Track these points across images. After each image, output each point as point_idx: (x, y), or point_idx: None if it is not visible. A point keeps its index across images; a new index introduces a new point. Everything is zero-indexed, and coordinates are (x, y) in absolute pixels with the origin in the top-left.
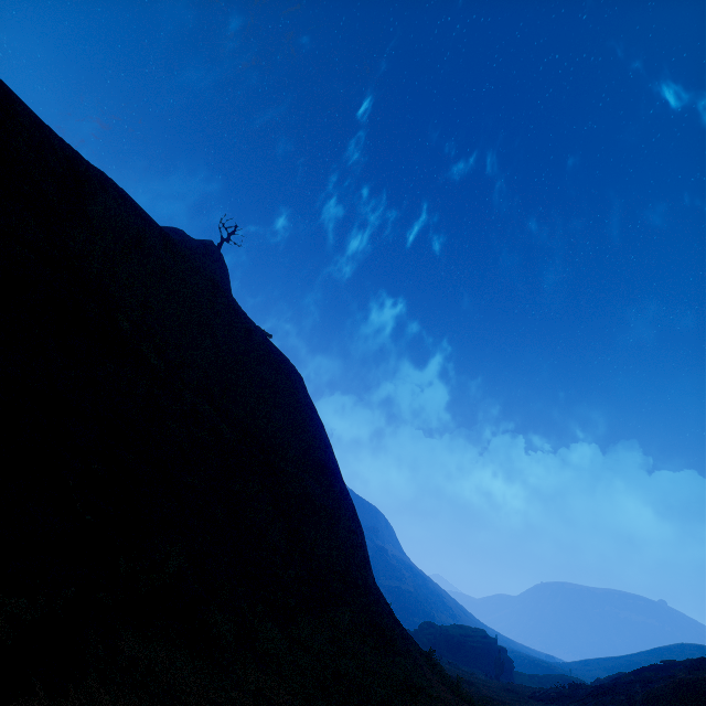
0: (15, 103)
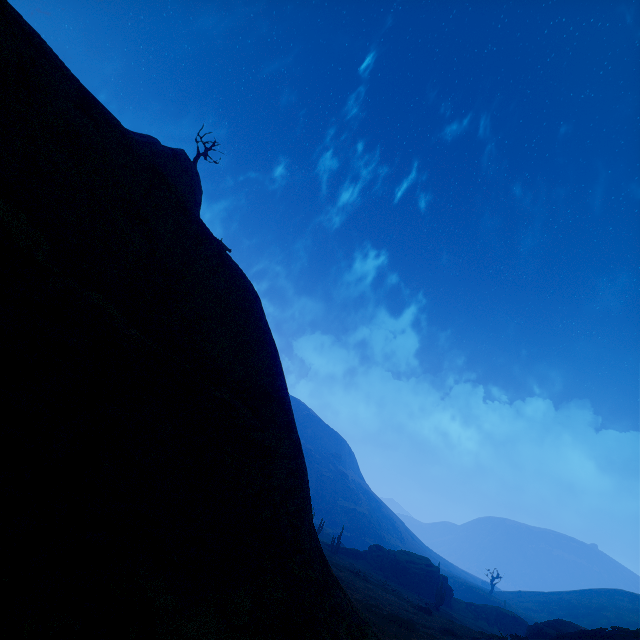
0: None
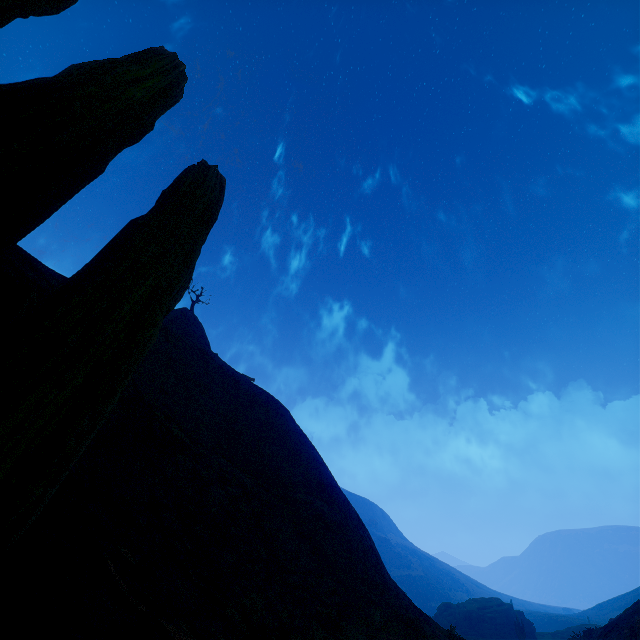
0: None
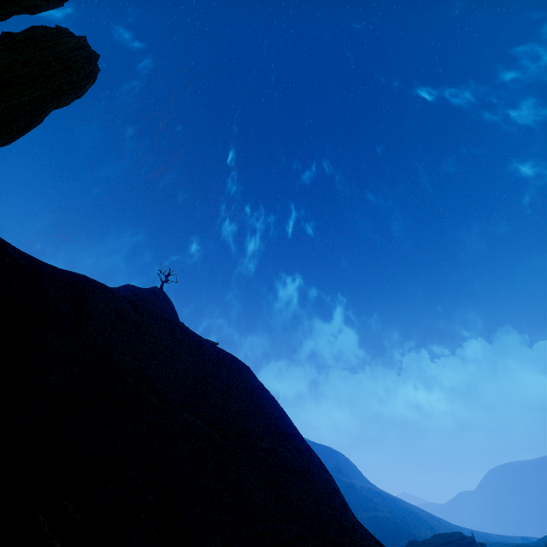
0: (40, 266)
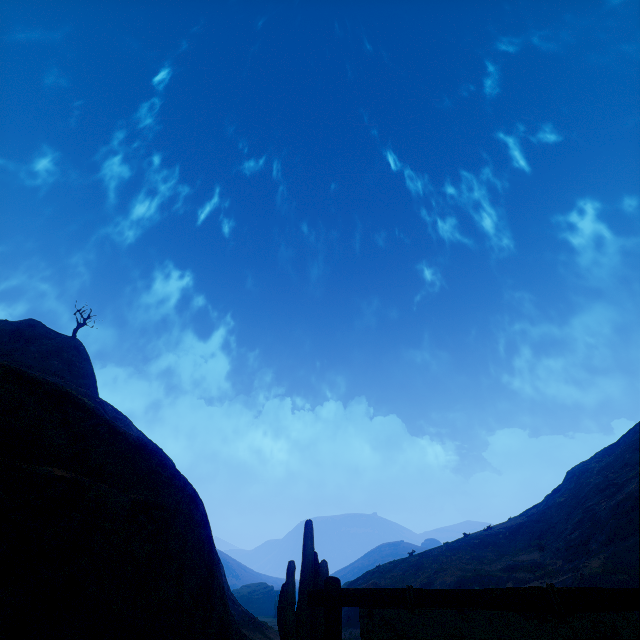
0: None
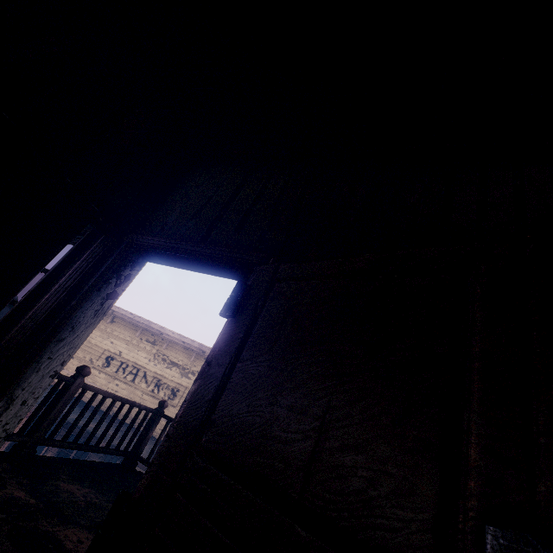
0: None
